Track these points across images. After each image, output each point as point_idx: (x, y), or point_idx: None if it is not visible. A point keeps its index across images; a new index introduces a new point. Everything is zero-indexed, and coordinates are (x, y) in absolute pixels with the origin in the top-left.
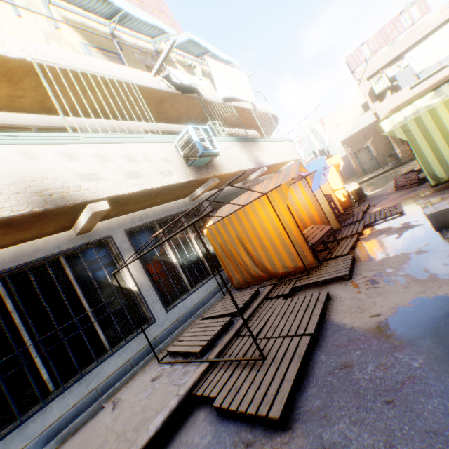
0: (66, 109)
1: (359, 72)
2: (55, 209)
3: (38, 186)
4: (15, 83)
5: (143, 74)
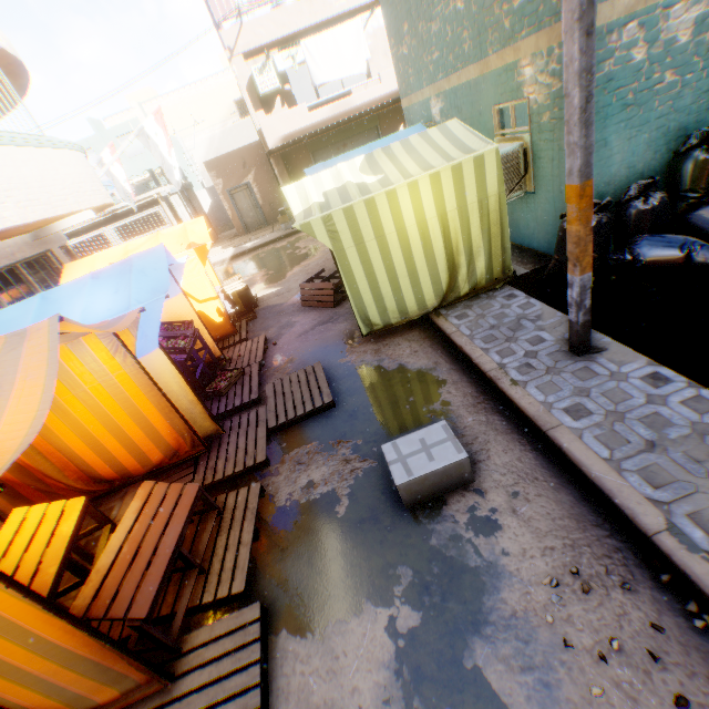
0: None
1: (230, 33)
2: None
3: None
4: None
5: None
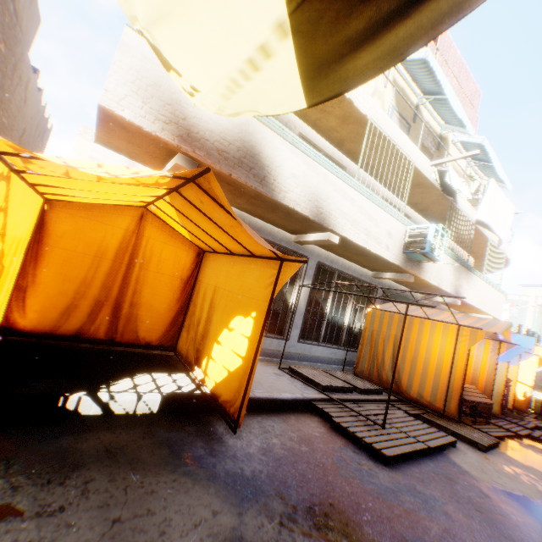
0: (350, 151)
1: None
2: (316, 223)
3: (320, 203)
4: (343, 123)
5: (425, 159)
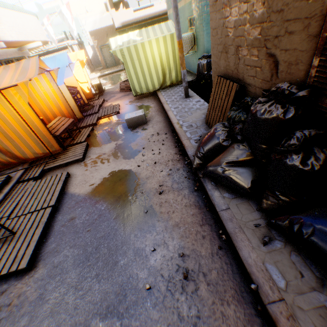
0: None
1: None
2: None
3: None
4: None
5: None
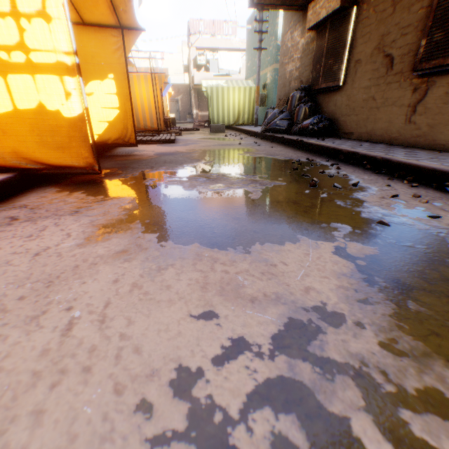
0: None
1: (194, 39)
2: None
3: None
4: None
5: None
